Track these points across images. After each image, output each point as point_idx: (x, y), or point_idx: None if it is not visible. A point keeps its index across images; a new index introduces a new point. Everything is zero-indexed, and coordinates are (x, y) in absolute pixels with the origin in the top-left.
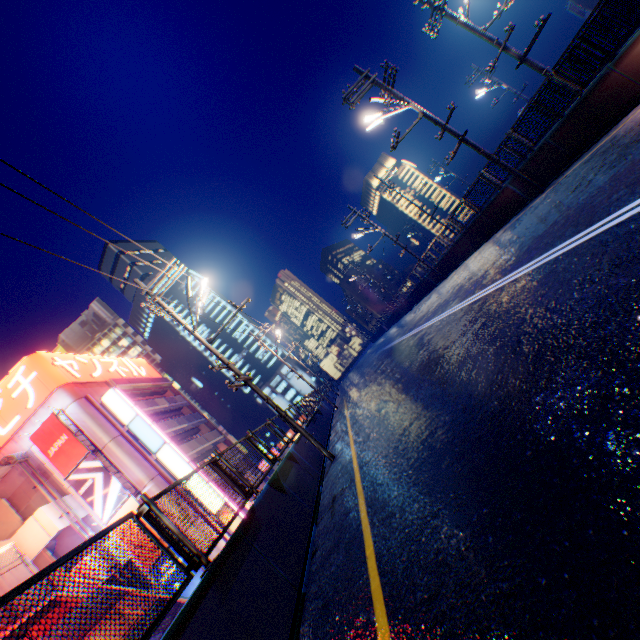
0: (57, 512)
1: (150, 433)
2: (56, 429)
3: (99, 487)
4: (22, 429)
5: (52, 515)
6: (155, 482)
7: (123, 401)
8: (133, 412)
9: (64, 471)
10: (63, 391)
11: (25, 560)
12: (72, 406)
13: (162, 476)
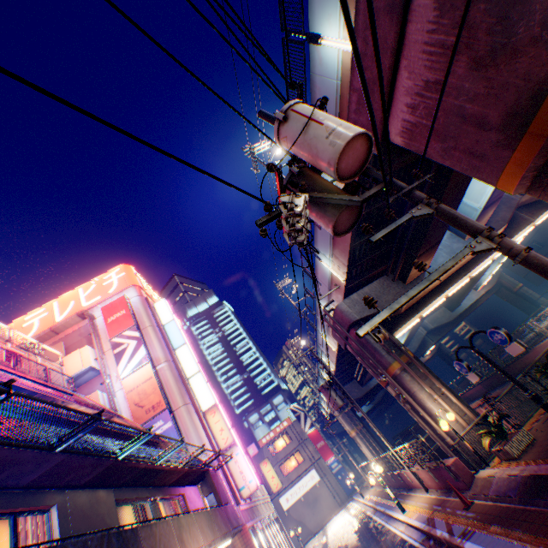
0: (94, 356)
1: (177, 334)
2: (120, 305)
3: (129, 351)
4: (97, 306)
5: (91, 354)
6: (169, 363)
7: (168, 308)
8: (171, 317)
9: (111, 334)
10: (135, 288)
11: (63, 368)
12: (136, 298)
13: (174, 364)
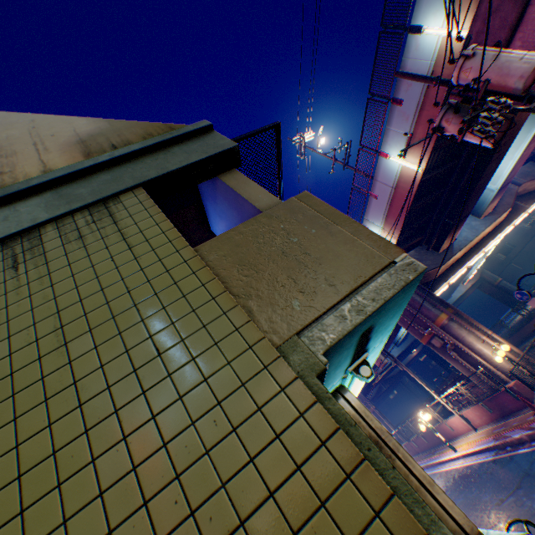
0: None
1: None
2: None
3: None
4: None
5: None
6: None
7: None
8: None
9: None
10: None
11: None
12: None
13: None
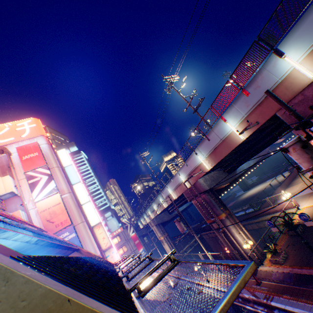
0: (14, 183)
1: (74, 174)
2: (34, 149)
3: (42, 183)
4: (10, 144)
5: (12, 182)
6: (71, 194)
7: (67, 156)
8: (70, 162)
9: (26, 168)
10: (44, 137)
11: None
12: (45, 145)
13: (73, 194)
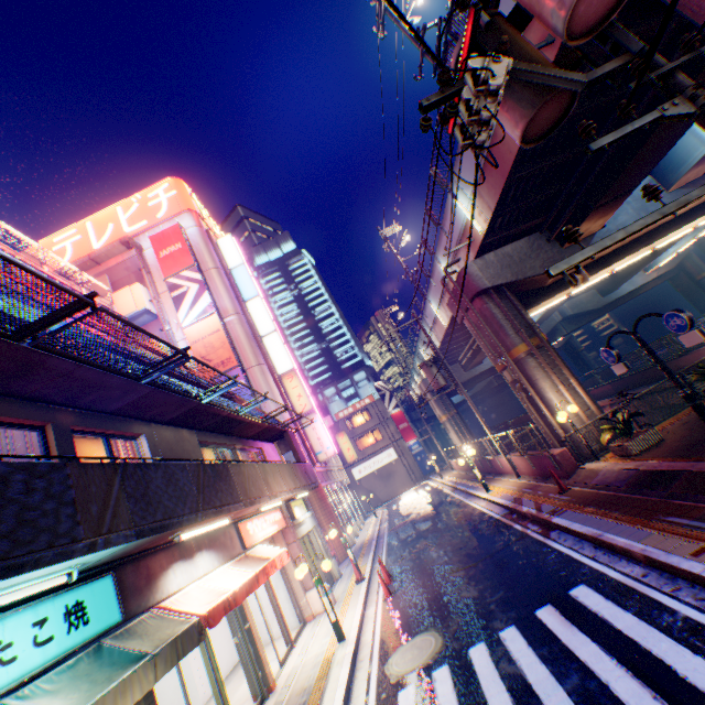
0: (149, 297)
1: (248, 283)
2: (174, 237)
3: (190, 296)
4: (143, 234)
5: (145, 295)
6: (239, 317)
7: (235, 248)
8: (240, 260)
9: (166, 273)
10: (191, 215)
11: (113, 307)
12: (193, 229)
13: (245, 319)
